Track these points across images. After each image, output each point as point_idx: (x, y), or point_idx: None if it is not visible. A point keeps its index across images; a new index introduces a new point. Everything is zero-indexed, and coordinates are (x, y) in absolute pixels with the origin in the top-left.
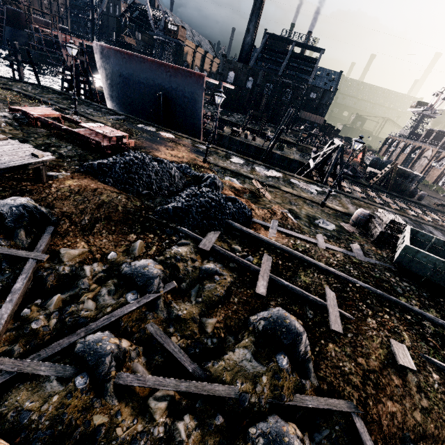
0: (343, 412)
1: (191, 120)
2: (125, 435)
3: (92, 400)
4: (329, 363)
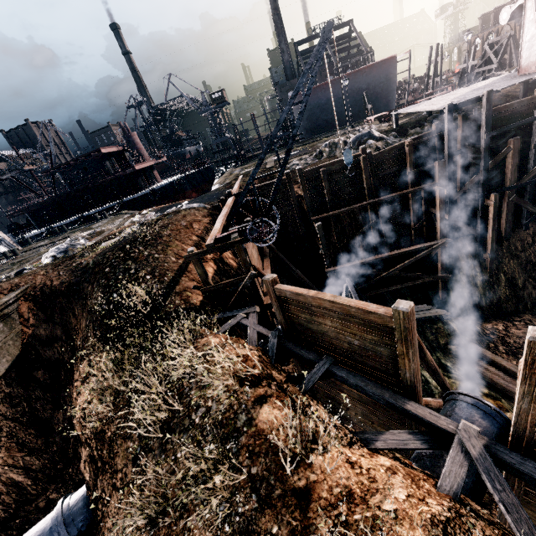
0: None
1: (386, 100)
2: None
3: None
4: None
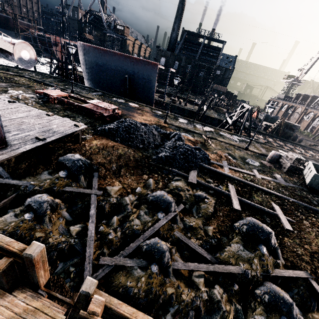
0: (303, 278)
1: (147, 94)
2: (188, 299)
3: (164, 279)
4: (288, 250)
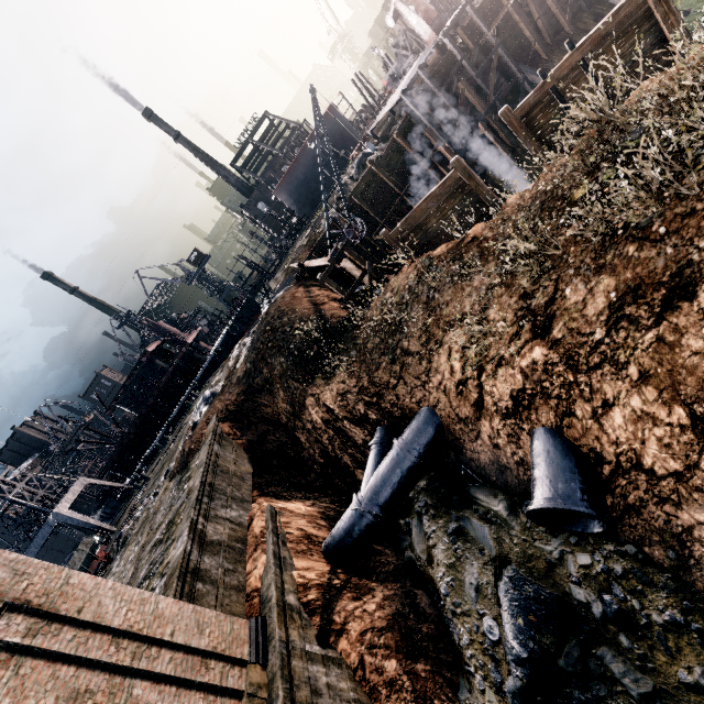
0: None
1: (351, 140)
2: None
3: None
4: None
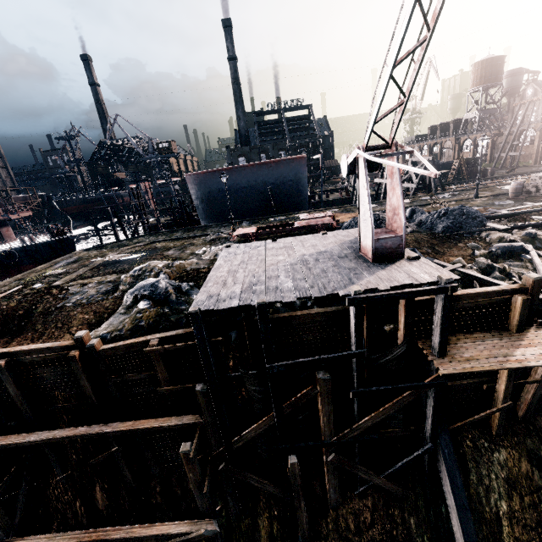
0: None
1: (297, 198)
2: None
3: None
4: None
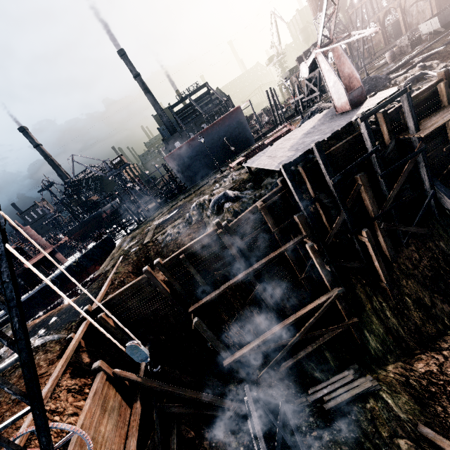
0: None
1: (245, 138)
2: None
3: None
4: None
